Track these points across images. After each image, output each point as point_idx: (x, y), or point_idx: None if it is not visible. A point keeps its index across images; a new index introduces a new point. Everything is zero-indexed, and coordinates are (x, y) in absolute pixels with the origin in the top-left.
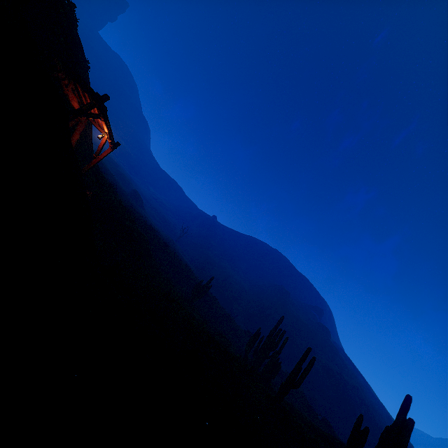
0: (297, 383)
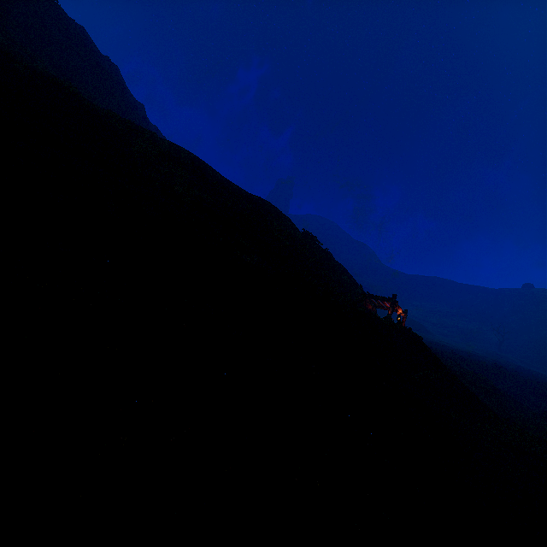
0: None
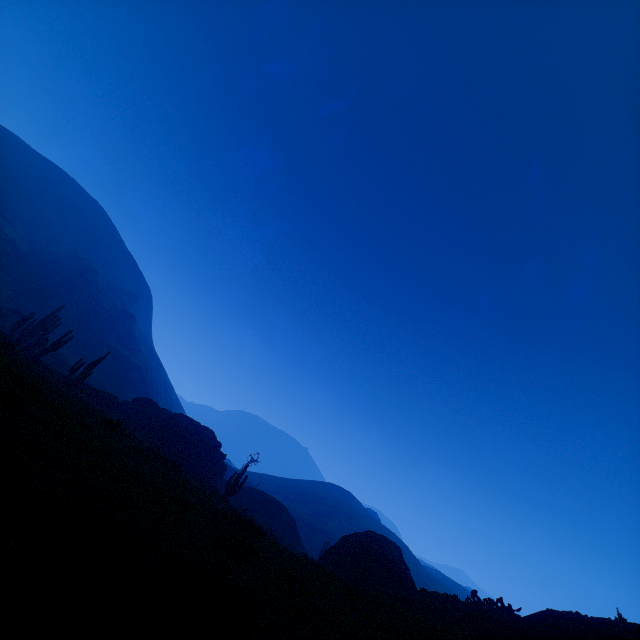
0: (56, 349)
